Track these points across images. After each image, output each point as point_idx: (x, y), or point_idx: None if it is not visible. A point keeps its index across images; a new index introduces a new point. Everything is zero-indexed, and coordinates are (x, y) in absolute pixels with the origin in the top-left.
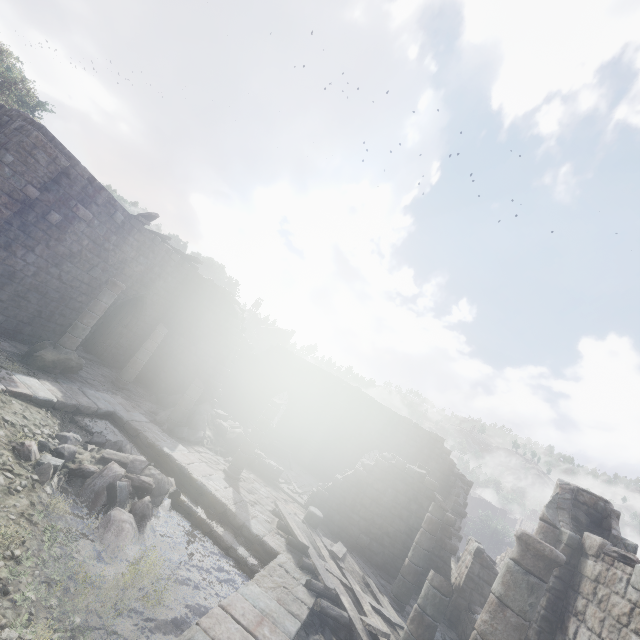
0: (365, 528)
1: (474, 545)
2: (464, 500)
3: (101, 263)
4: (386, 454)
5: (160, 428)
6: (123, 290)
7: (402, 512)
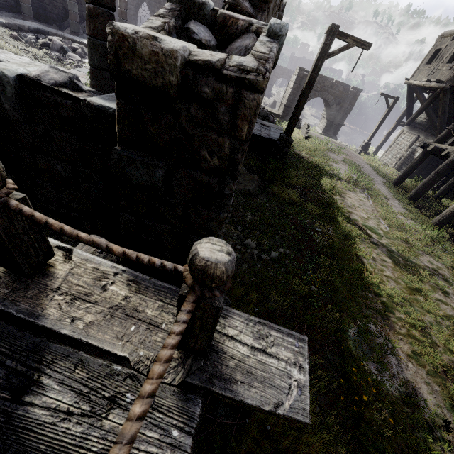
0: None
1: None
2: None
3: None
4: None
5: None
6: None
7: None
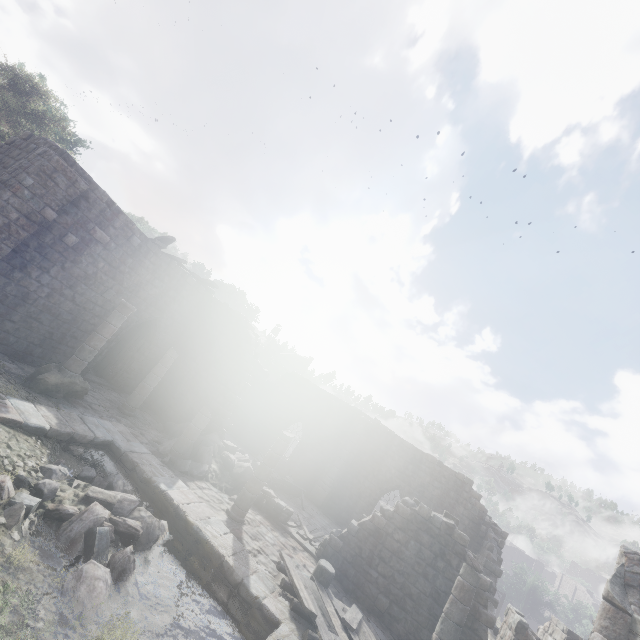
0: (384, 587)
1: (515, 617)
2: (498, 555)
3: (116, 285)
4: (408, 499)
5: (162, 460)
6: (137, 313)
7: (427, 570)
